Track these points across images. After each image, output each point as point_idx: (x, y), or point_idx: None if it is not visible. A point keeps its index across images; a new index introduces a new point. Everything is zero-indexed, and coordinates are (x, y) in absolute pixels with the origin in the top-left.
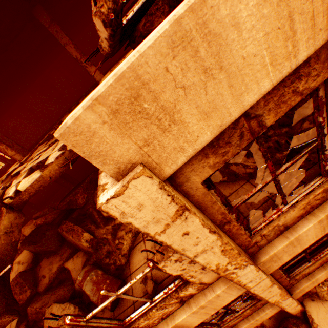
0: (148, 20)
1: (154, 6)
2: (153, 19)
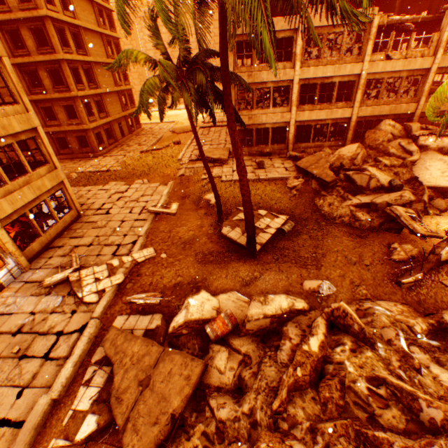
0: None
1: None
2: None
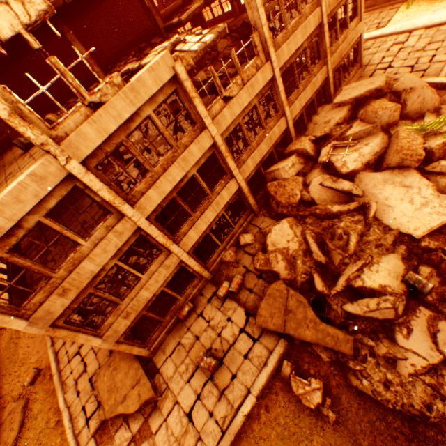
0: None
1: None
2: None
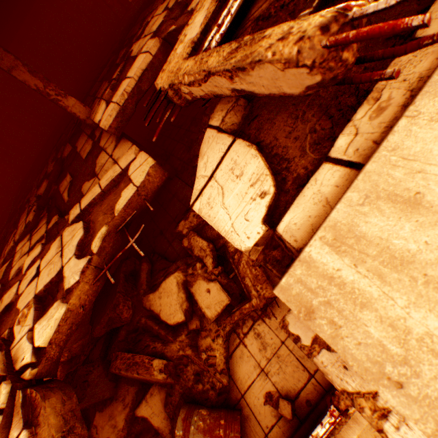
0: (258, 28)
1: (276, 2)
2: (269, 25)
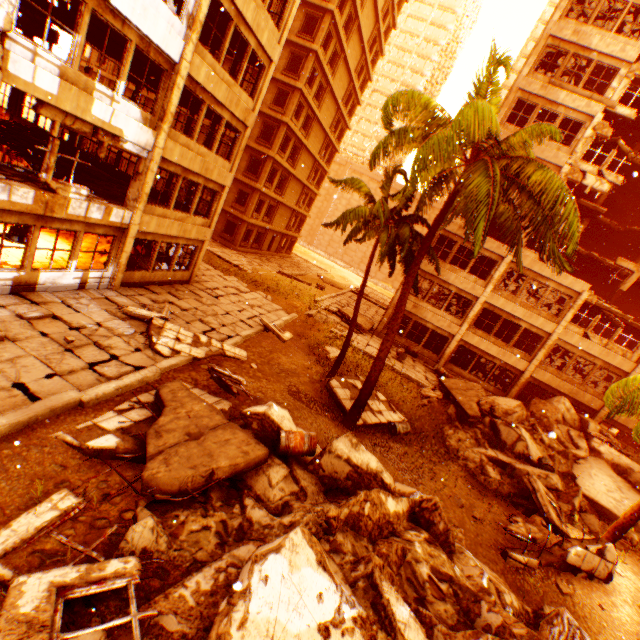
0: None
1: None
2: None
